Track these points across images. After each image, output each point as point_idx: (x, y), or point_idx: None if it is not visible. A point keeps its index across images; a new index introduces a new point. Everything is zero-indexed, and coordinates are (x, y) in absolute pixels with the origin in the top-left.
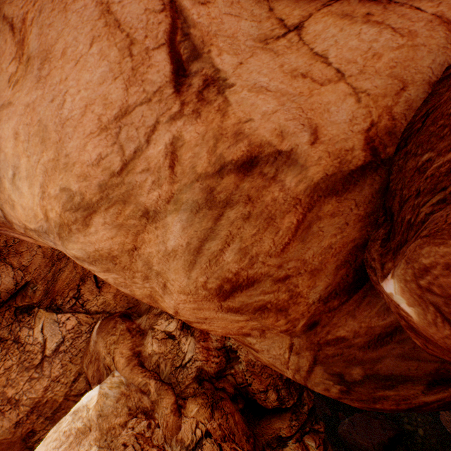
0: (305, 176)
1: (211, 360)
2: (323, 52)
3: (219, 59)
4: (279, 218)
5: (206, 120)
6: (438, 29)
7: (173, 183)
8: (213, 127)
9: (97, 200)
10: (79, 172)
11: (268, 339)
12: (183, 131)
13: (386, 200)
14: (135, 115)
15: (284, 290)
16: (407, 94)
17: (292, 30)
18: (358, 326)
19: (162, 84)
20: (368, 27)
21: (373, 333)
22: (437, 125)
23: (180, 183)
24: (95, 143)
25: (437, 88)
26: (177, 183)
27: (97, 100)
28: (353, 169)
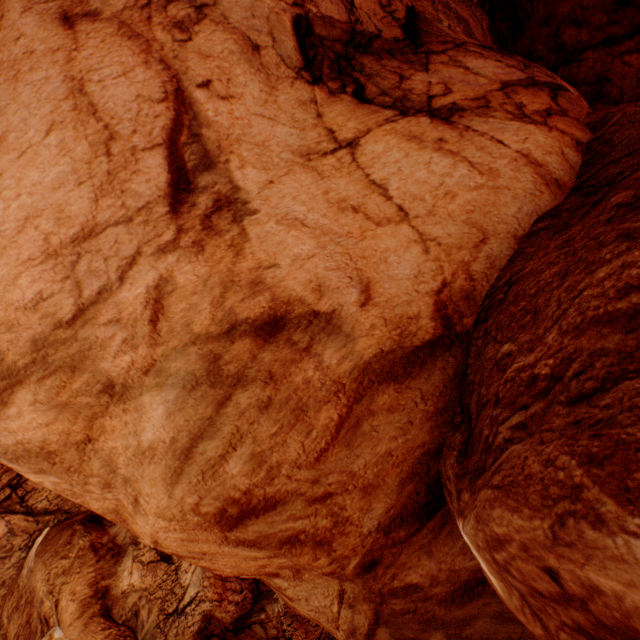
0: (352, 350)
1: (227, 599)
2: (383, 181)
3: (240, 173)
4: (313, 409)
5: (212, 257)
6: (524, 170)
7: (156, 345)
8: (220, 270)
9: (26, 364)
10: (2, 317)
11: (307, 582)
12: (176, 270)
13: (463, 393)
14: (105, 239)
15: (325, 514)
16: (489, 248)
17: (345, 147)
18: (436, 568)
19: (152, 198)
20: (440, 156)
21: (458, 579)
22: (519, 307)
23: (166, 346)
24: (34, 274)
25: (525, 245)
26: (162, 345)
27: (47, 211)
28: (419, 345)
